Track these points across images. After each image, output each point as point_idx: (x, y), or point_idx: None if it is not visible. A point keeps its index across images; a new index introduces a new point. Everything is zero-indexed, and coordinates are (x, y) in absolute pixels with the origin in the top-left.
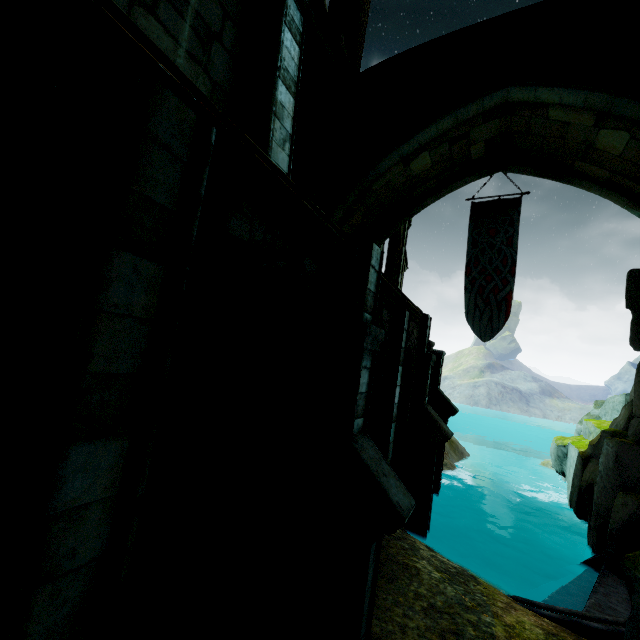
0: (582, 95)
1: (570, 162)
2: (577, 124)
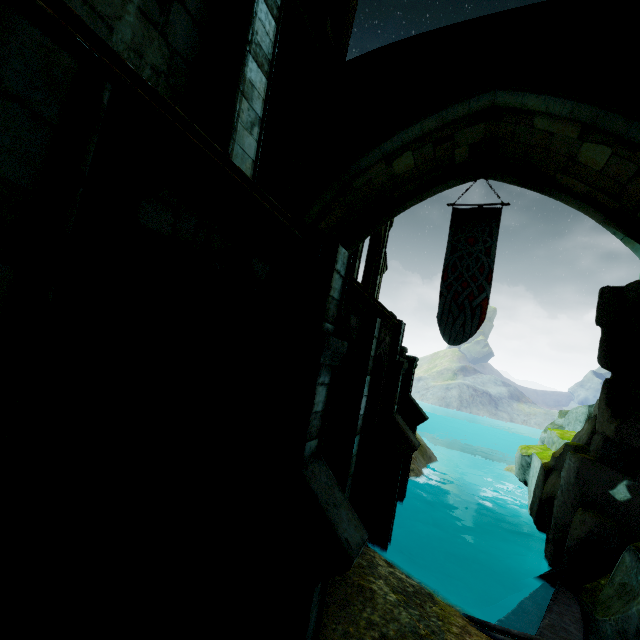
0: (568, 105)
1: (552, 174)
2: (561, 135)
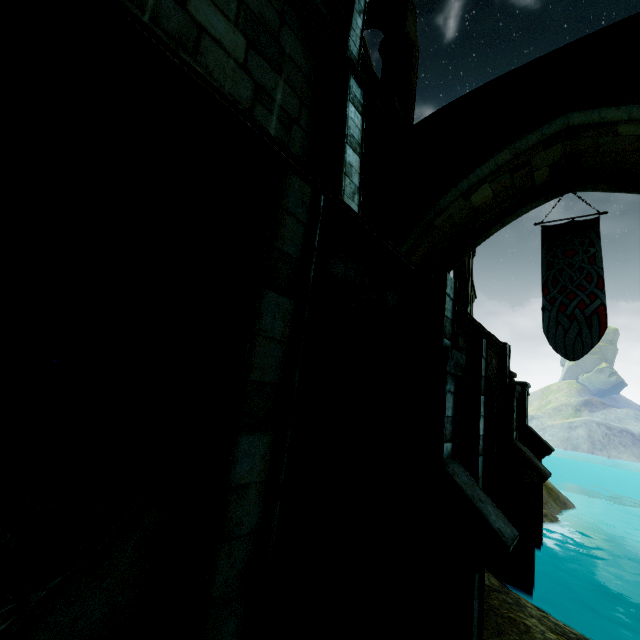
0: None
1: None
2: None
